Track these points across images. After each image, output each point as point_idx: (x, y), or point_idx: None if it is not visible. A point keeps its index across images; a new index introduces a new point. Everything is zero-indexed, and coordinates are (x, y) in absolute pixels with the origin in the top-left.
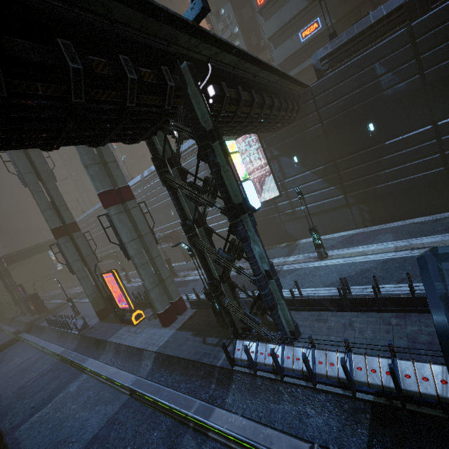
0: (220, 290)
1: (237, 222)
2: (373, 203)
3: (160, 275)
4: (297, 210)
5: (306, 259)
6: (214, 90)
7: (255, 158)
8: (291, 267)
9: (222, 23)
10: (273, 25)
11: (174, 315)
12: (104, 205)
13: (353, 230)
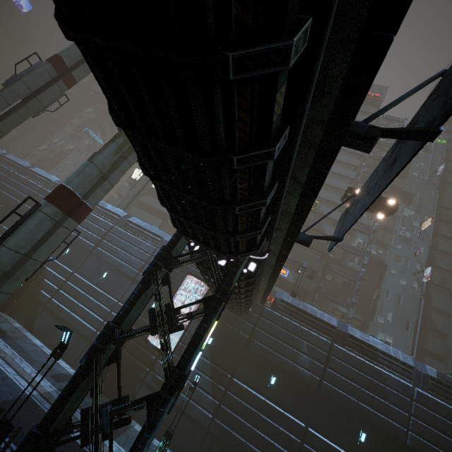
0: None
1: (169, 399)
2: (225, 451)
3: None
4: None
5: None
6: (254, 269)
7: (187, 302)
8: None
9: None
10: None
11: None
12: (50, 196)
13: None
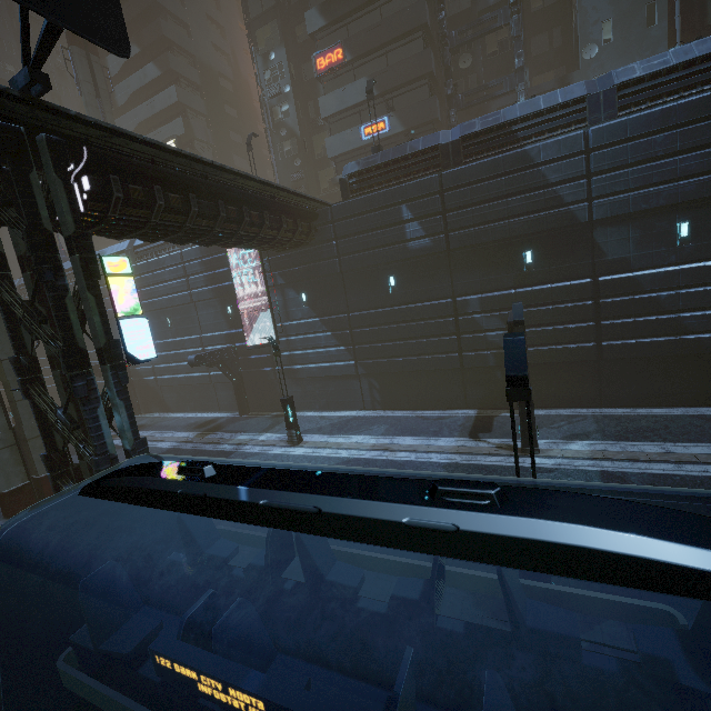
0: (66, 470)
1: (75, 374)
2: (386, 380)
3: (22, 430)
4: (298, 368)
5: (277, 441)
6: (89, 184)
7: (253, 280)
8: (250, 450)
9: (270, 71)
10: (333, 104)
11: (32, 499)
12: None
13: (359, 411)
